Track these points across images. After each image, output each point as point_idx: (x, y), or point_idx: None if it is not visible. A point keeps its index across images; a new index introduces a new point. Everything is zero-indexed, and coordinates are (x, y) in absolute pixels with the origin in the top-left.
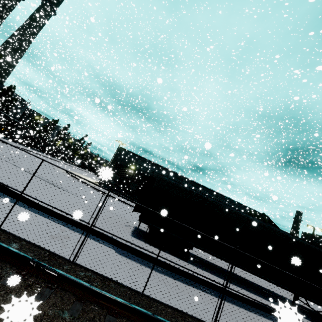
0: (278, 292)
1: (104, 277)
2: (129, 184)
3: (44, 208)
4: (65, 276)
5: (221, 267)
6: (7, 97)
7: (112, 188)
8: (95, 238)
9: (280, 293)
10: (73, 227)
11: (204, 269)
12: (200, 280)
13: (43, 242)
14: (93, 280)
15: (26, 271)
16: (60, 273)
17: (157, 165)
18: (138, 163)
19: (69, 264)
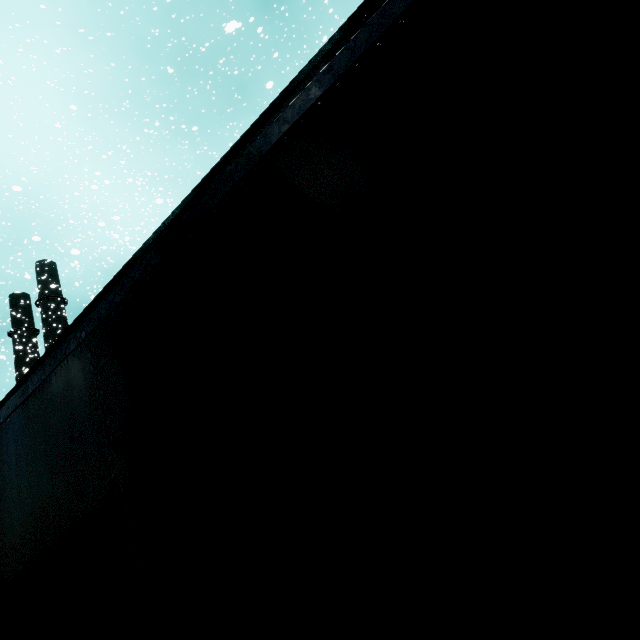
0: None
1: None
2: None
3: None
4: None
5: None
6: None
7: None
8: None
9: None
10: None
11: None
12: None
13: None
14: None
15: None
16: None
17: None
18: None
19: None
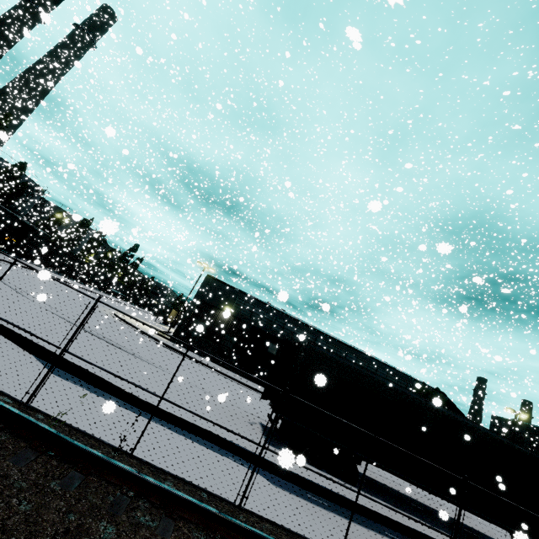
0: (484, 531)
1: (286, 530)
2: (221, 337)
3: (145, 403)
4: (267, 538)
5: (397, 491)
6: (12, 181)
7: (193, 344)
8: (220, 451)
9: (487, 532)
10: (185, 433)
11: (380, 499)
12: (385, 520)
13: (185, 473)
14: (281, 538)
15: (218, 533)
16: (259, 534)
17: (267, 307)
18: (236, 302)
19: (239, 512)
